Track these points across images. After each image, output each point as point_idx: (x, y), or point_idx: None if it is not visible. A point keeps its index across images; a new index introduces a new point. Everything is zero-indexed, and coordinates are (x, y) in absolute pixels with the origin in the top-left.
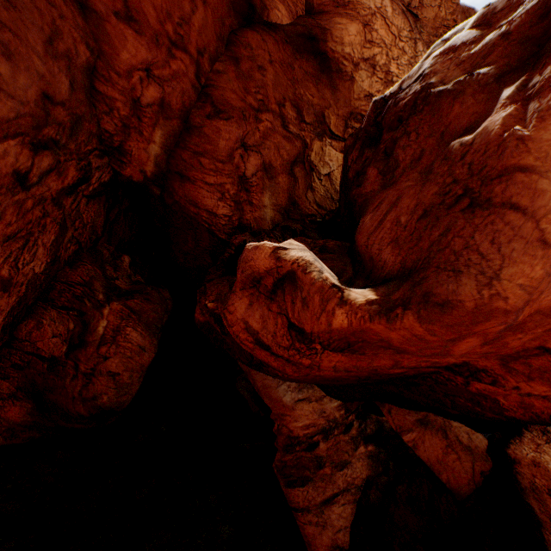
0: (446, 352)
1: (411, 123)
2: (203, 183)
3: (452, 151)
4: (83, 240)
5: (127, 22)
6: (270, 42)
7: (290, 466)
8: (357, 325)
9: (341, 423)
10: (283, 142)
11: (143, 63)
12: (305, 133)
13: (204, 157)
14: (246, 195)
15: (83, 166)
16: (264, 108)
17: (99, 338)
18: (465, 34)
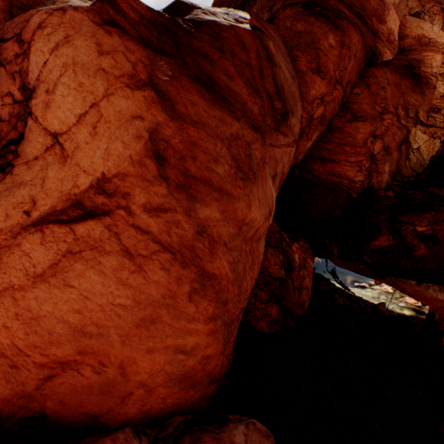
0: None
1: None
2: (346, 162)
3: None
4: None
5: (317, 74)
6: (387, 73)
7: None
8: None
9: None
10: (396, 131)
11: (320, 95)
12: (408, 124)
13: (346, 145)
14: (374, 166)
15: None
16: (386, 112)
17: (297, 265)
18: None
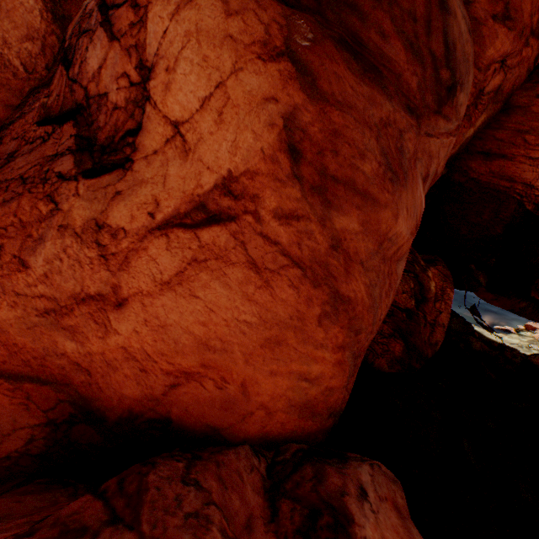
0: None
1: None
2: (524, 158)
3: None
4: None
5: (502, 22)
6: None
7: None
8: None
9: None
10: None
11: (501, 56)
12: None
13: (528, 133)
14: None
15: None
16: None
17: (433, 296)
18: None
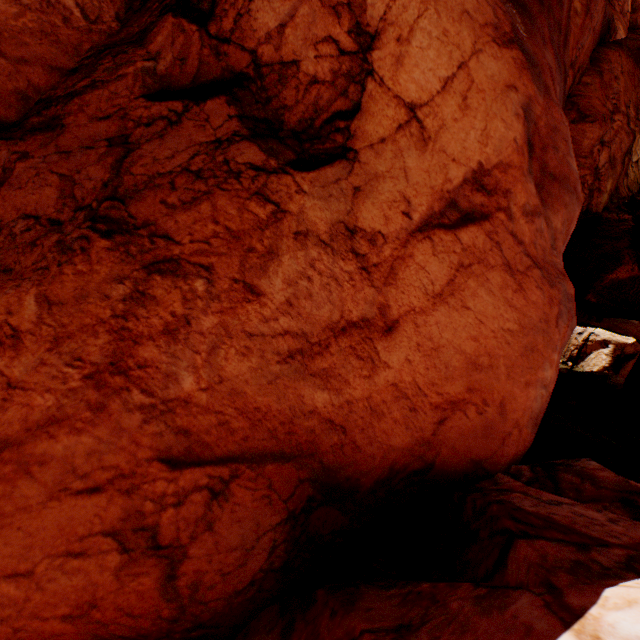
0: None
1: None
2: None
3: None
4: None
5: None
6: (622, 57)
7: None
8: None
9: None
10: (623, 137)
11: None
12: (635, 129)
13: None
14: (597, 183)
15: None
16: (617, 111)
17: None
18: None
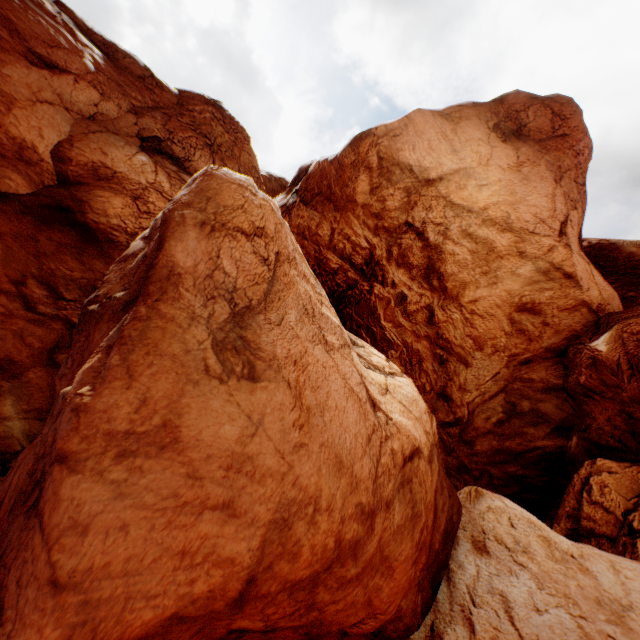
0: None
1: (74, 343)
2: None
3: (58, 404)
4: None
5: None
6: None
7: None
8: None
9: None
10: (31, 327)
11: None
12: (68, 312)
13: None
14: None
15: None
16: None
17: None
18: (138, 243)
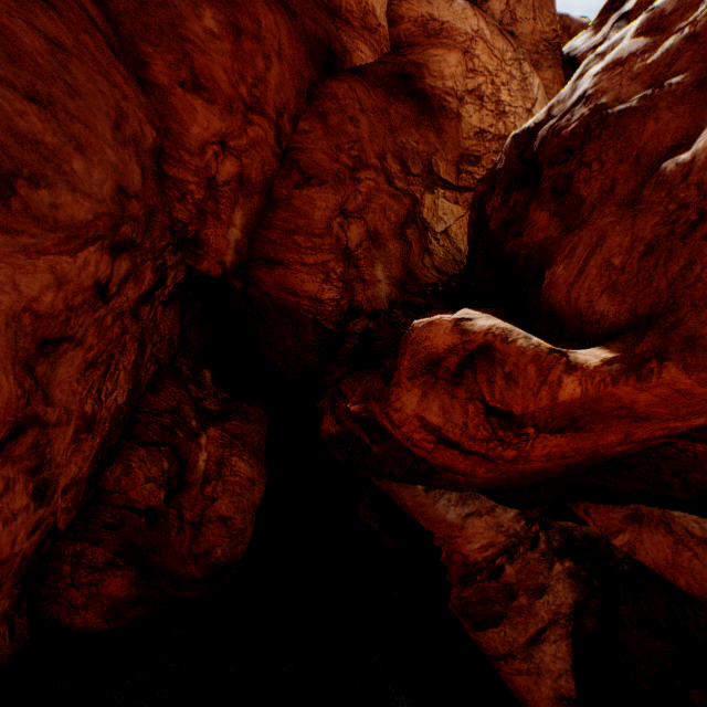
0: (706, 408)
1: (587, 152)
2: (300, 265)
3: (666, 173)
4: (161, 357)
5: (195, 92)
6: (359, 89)
7: (473, 602)
8: (594, 391)
9: (524, 537)
10: (389, 202)
11: (216, 135)
12: (413, 188)
13: (297, 233)
14: (354, 271)
15: (159, 266)
16: (362, 166)
17: (201, 476)
18: (630, 44)
